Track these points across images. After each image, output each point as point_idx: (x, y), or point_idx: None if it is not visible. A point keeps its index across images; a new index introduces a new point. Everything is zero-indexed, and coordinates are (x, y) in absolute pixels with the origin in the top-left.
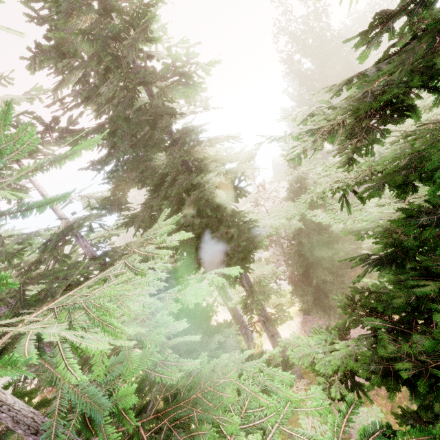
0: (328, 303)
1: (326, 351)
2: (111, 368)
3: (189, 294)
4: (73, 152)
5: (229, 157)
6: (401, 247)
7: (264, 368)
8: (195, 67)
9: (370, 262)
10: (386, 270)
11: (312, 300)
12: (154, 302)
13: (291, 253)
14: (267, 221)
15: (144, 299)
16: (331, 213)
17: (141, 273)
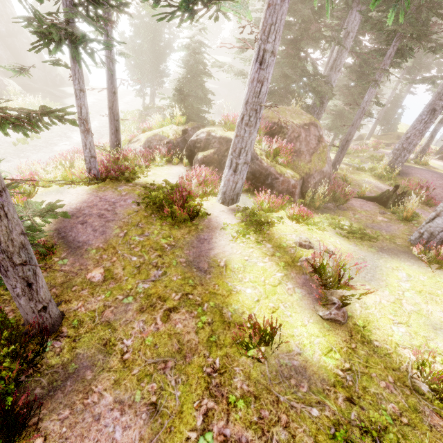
0: None
1: None
2: None
3: None
4: None
5: None
6: None
7: None
8: None
9: None
10: None
11: None
12: None
13: None
14: None
15: None
16: None
17: None
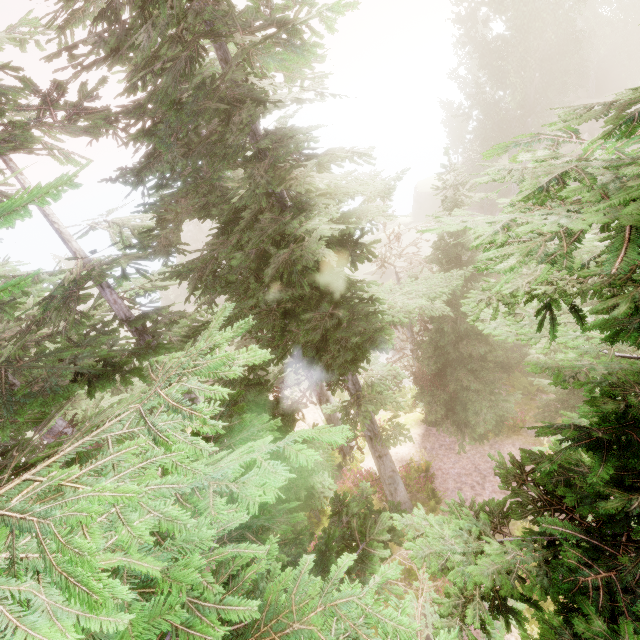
0: (466, 418)
1: (469, 552)
2: (93, 633)
3: (252, 484)
4: (5, 212)
5: (351, 189)
6: (639, 422)
7: (369, 610)
8: (308, 12)
9: (574, 435)
10: (607, 466)
11: (443, 412)
12: (181, 515)
13: (423, 342)
14: (396, 297)
15: (163, 506)
16: (512, 321)
17: (165, 442)
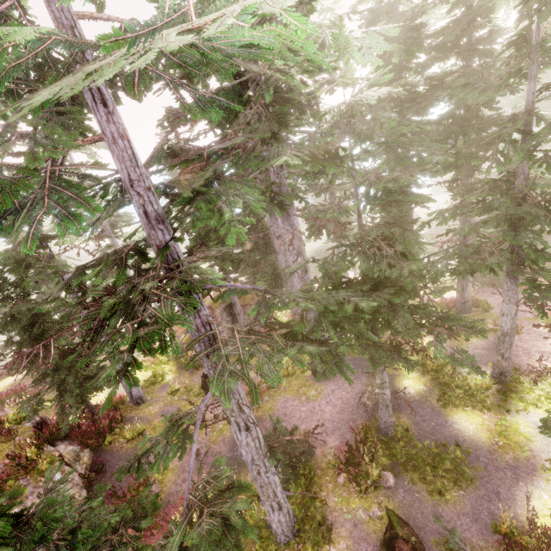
0: None
1: None
2: None
3: None
4: None
5: None
6: None
7: None
8: None
9: None
10: None
11: None
12: None
13: None
14: None
15: None
16: None
17: None
